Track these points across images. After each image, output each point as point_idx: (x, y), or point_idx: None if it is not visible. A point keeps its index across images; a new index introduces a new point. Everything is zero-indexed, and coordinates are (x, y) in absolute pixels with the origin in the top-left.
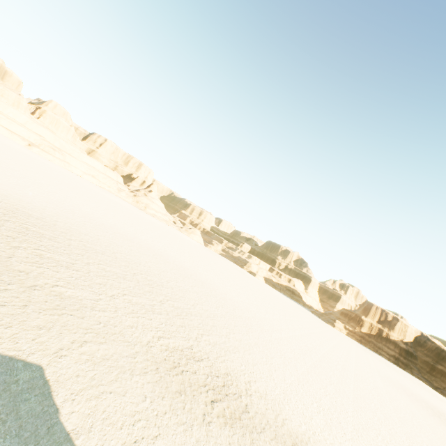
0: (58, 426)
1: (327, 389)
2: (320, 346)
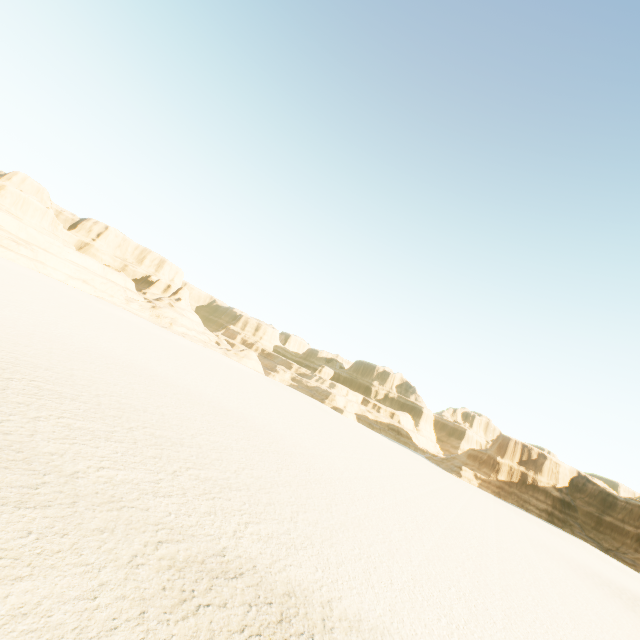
0: None
1: (460, 585)
2: (443, 512)
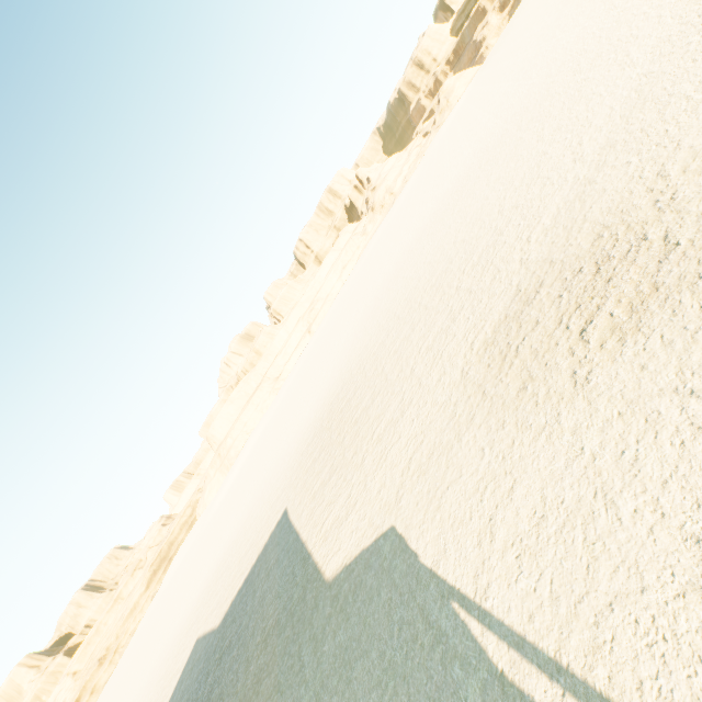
0: (421, 570)
1: None
2: None
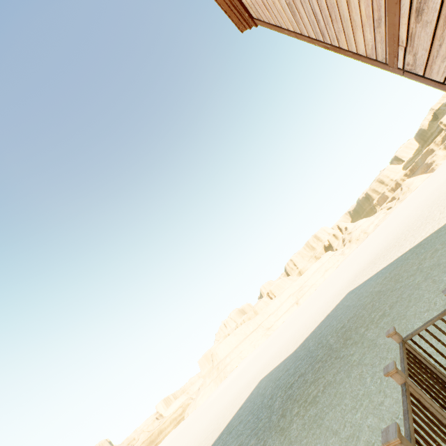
0: None
1: None
2: None
